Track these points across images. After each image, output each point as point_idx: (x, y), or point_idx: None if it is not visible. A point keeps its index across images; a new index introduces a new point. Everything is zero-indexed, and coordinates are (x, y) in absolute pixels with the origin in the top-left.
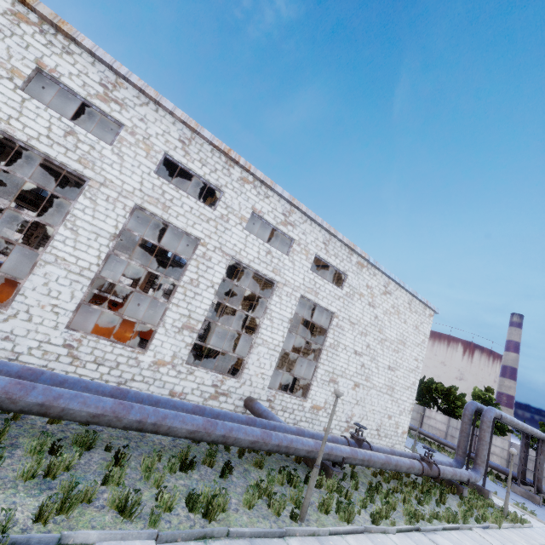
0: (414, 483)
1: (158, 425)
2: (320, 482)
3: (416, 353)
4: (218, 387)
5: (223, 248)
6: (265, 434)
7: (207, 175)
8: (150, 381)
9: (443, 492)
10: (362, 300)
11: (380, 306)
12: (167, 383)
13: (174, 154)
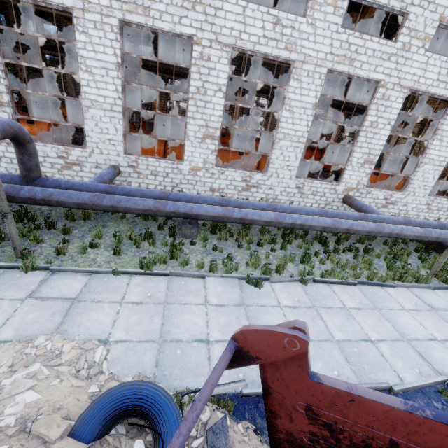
0: None
1: None
2: None
3: None
4: None
5: None
6: None
7: None
8: None
9: None
10: None
11: None
12: None
13: None
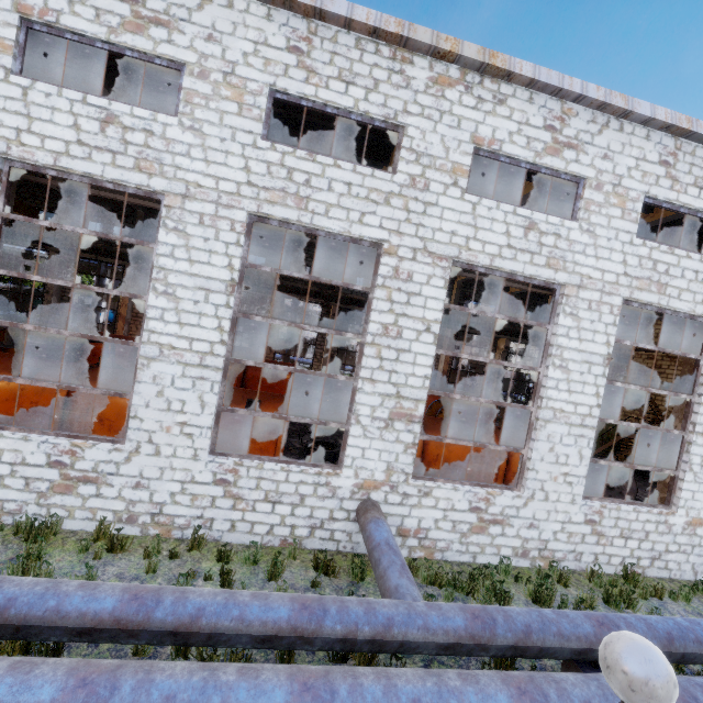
0: None
1: None
2: None
3: None
4: None
5: None
6: None
7: None
8: (686, 549)
9: None
10: None
11: None
12: None
13: (657, 191)
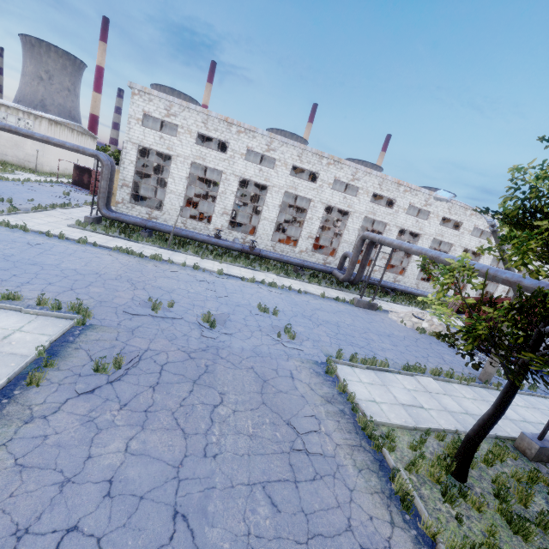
0: None
1: None
2: None
3: None
4: None
5: None
6: None
7: None
8: None
9: None
10: None
11: None
12: None
13: None
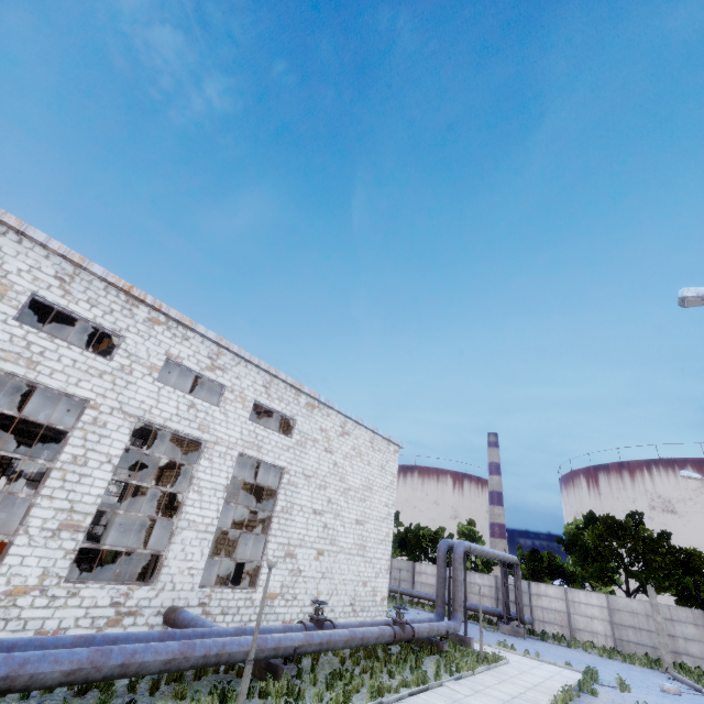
0: (388, 655)
1: (13, 677)
2: (266, 689)
3: (386, 498)
4: (121, 605)
5: (125, 408)
6: (185, 646)
7: (99, 318)
8: None
9: (417, 654)
10: (317, 446)
11: (338, 450)
12: (30, 621)
13: (48, 294)
